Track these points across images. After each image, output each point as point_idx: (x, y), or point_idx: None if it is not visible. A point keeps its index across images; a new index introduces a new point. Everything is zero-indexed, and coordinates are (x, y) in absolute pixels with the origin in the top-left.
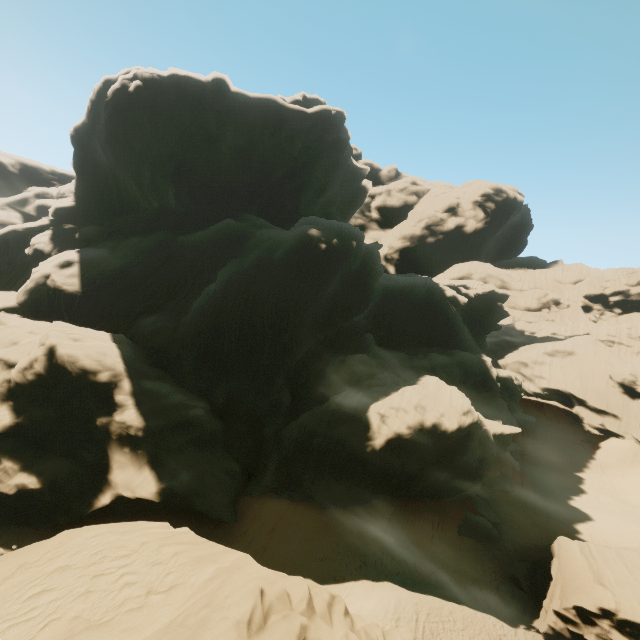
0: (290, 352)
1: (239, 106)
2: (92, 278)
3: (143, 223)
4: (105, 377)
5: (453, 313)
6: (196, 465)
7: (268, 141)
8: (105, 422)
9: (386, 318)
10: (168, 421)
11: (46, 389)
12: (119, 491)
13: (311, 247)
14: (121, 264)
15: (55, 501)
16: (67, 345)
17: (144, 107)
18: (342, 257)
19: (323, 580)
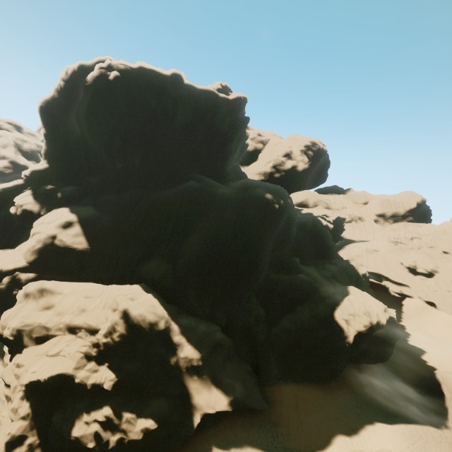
0: (259, 279)
1: (188, 94)
2: (94, 235)
3: (113, 181)
4: (163, 325)
5: (330, 236)
6: (236, 375)
7: (208, 121)
8: (175, 361)
9: (297, 244)
10: (208, 347)
11: (129, 346)
12: (205, 411)
13: (269, 207)
14: (112, 220)
15: (168, 433)
16: (133, 306)
17: (121, 93)
18: (285, 212)
19: (348, 433)
